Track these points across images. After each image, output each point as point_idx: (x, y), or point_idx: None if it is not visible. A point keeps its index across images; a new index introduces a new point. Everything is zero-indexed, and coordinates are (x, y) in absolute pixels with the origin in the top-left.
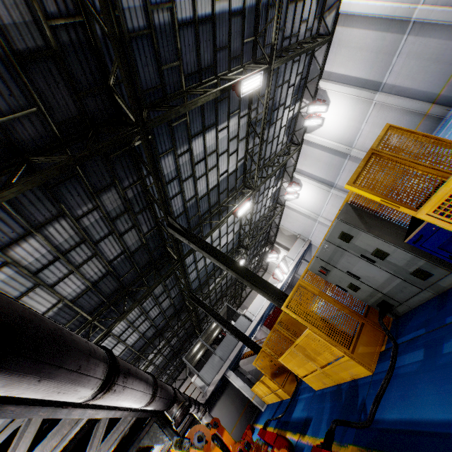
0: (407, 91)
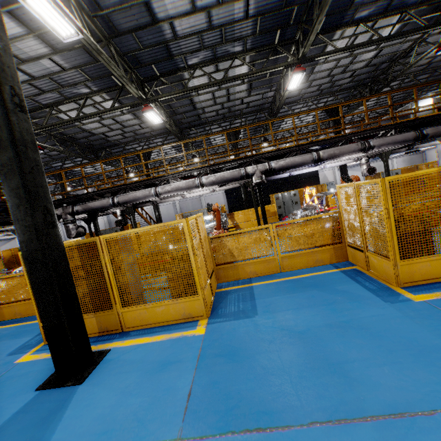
0: (111, 225)
